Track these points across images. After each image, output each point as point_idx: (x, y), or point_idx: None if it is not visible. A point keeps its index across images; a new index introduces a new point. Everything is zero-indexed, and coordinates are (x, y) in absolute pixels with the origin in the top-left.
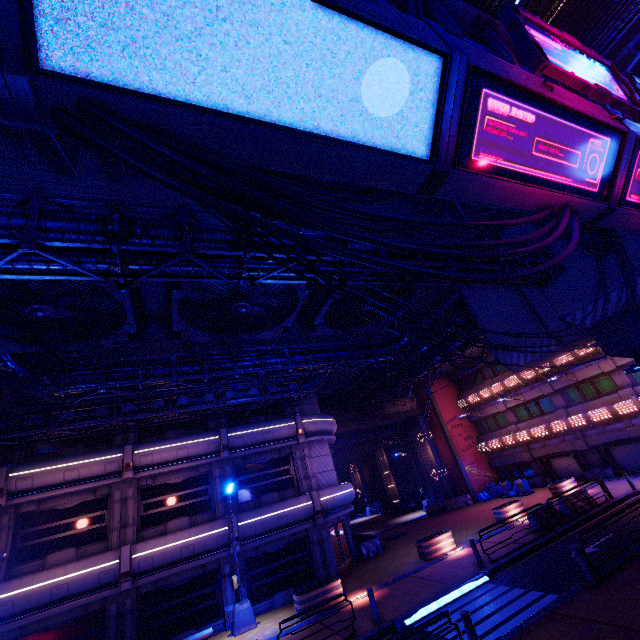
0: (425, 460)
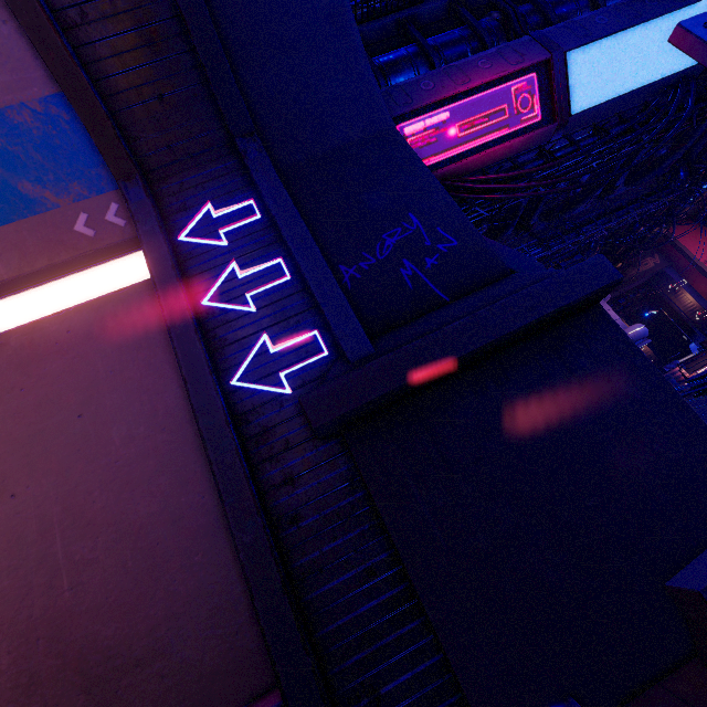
0: (683, 308)
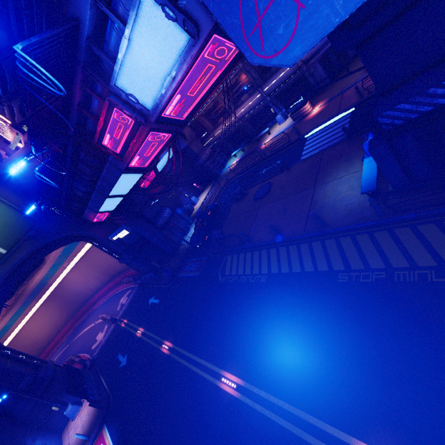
0: None
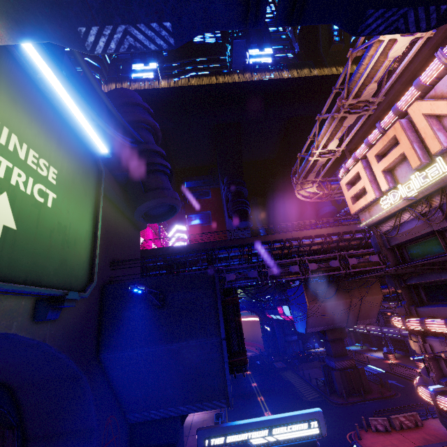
0: None
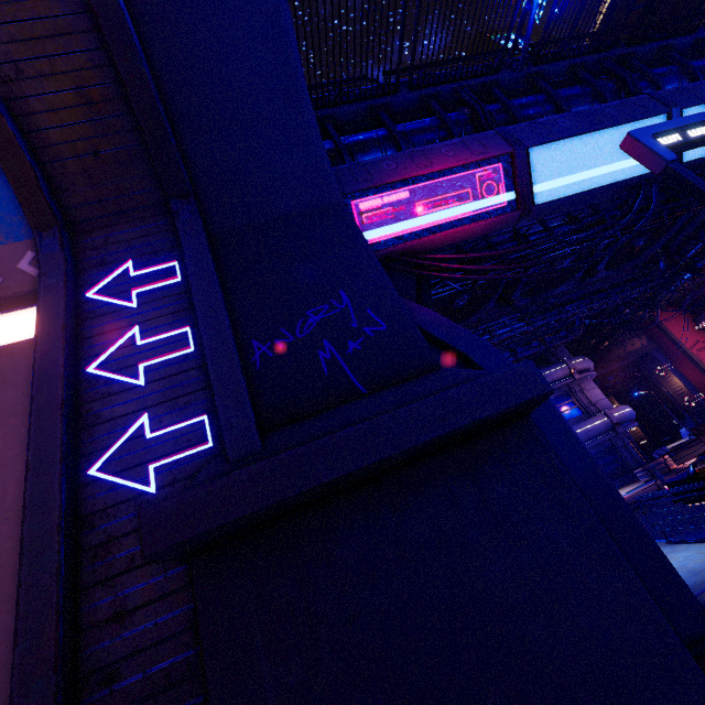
0: (672, 391)
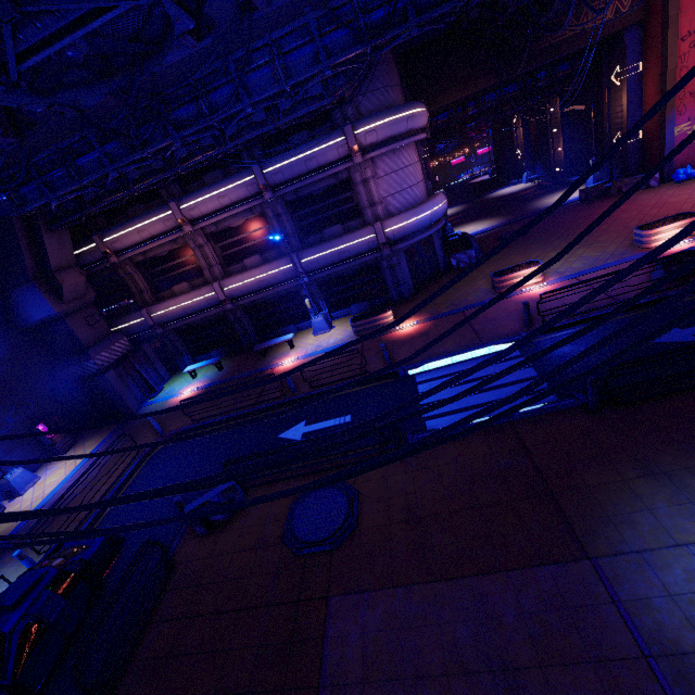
0: (613, 116)
